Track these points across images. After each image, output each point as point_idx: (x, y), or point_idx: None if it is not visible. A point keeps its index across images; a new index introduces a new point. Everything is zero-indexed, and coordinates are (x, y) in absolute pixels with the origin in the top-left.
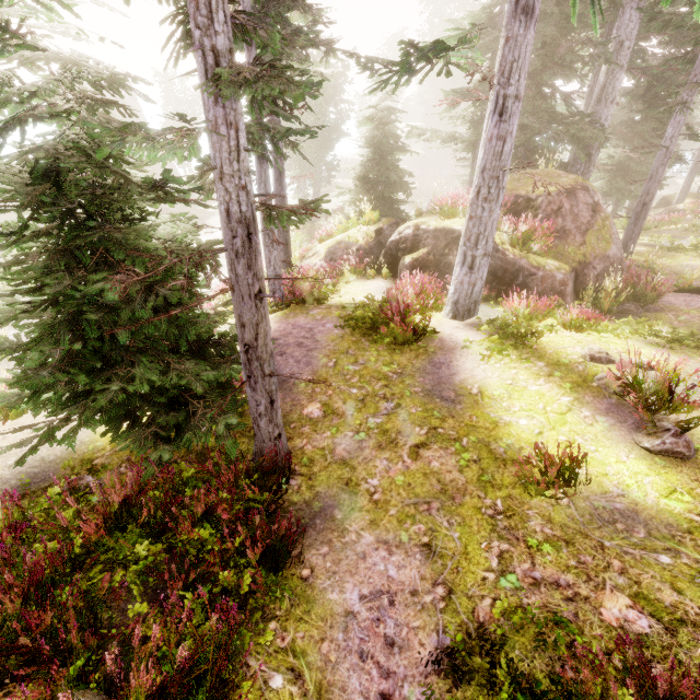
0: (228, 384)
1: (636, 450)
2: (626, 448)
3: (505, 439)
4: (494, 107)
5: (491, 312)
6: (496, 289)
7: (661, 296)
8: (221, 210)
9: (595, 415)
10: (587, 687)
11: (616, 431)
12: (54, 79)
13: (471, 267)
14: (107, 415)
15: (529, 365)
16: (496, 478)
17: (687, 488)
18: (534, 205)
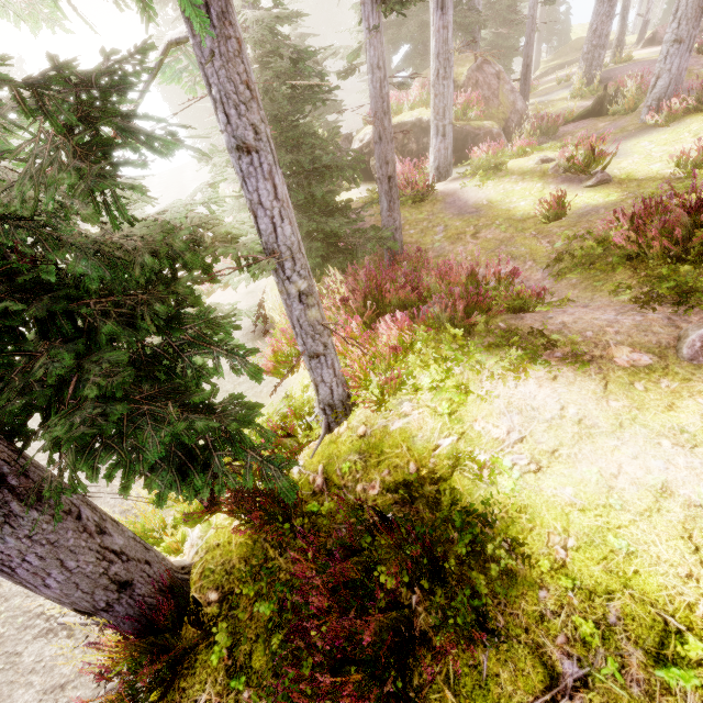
0: (358, 229)
1: (585, 189)
2: (580, 191)
3: (518, 212)
4: (437, 5)
5: (459, 171)
6: (453, 157)
7: (560, 126)
8: (376, 87)
9: (558, 185)
10: (608, 232)
11: (571, 187)
12: (261, 29)
13: (444, 135)
14: (321, 248)
15: (508, 180)
16: (524, 227)
17: (614, 191)
18: (458, 84)
